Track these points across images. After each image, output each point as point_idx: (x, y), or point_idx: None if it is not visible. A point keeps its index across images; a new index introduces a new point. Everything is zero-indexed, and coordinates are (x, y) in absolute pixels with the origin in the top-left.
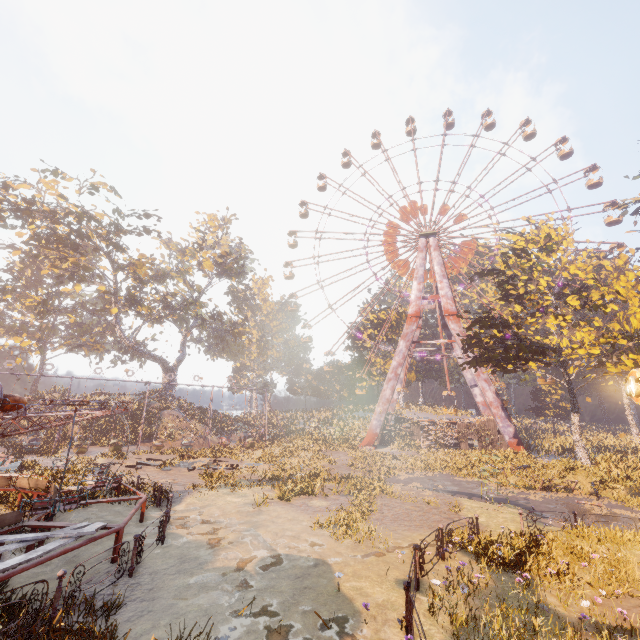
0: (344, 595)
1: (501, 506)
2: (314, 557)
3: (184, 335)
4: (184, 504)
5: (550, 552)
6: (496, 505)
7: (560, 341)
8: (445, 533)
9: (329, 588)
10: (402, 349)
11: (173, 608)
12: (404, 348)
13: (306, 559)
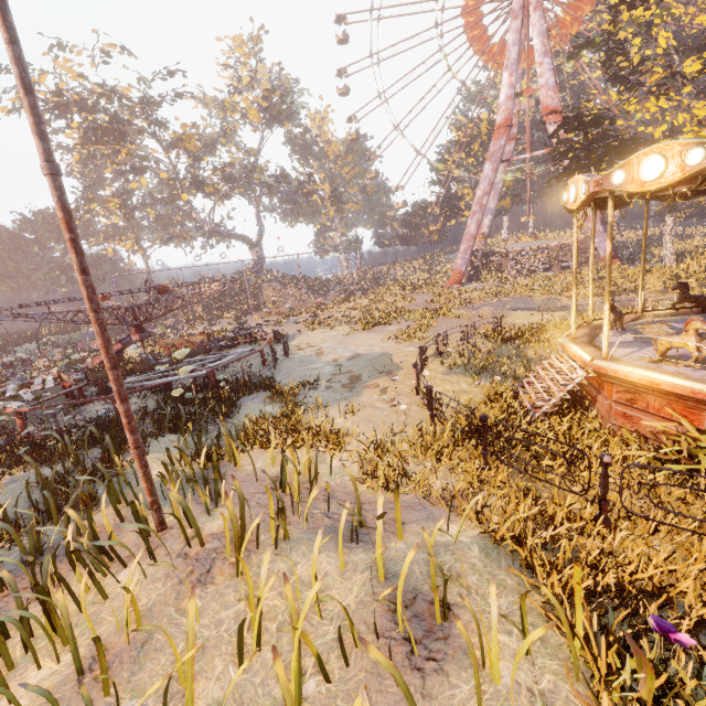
0: (395, 363)
1: (551, 312)
2: (381, 353)
3: (256, 207)
4: (297, 341)
5: (547, 330)
6: (546, 312)
7: (672, 126)
8: (470, 328)
9: (387, 362)
10: (488, 174)
11: (301, 376)
12: (490, 172)
13: (376, 354)
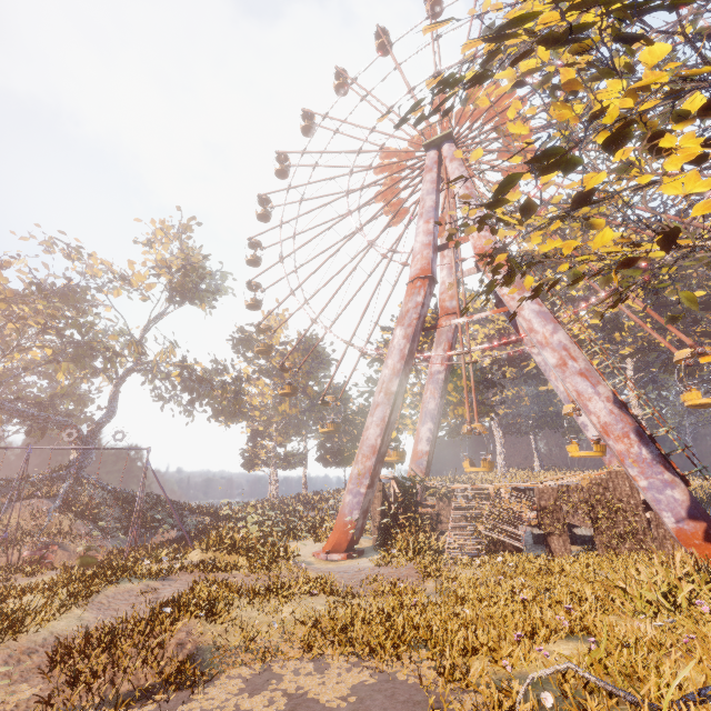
0: None
1: None
2: None
3: (113, 385)
4: None
5: None
6: None
7: None
8: None
9: None
10: (398, 342)
11: None
12: (402, 340)
13: None
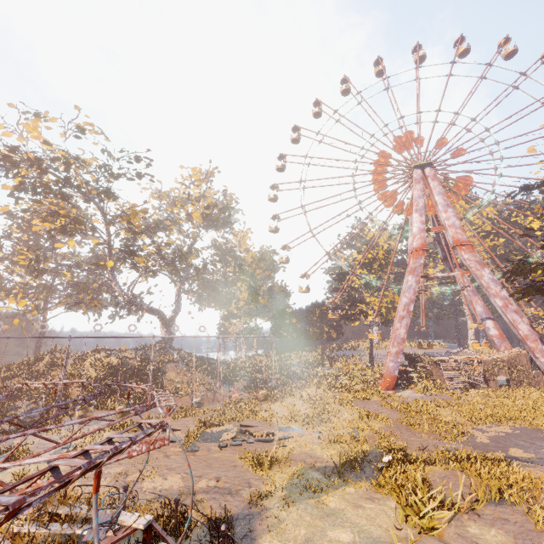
0: None
1: None
2: None
3: (178, 287)
4: None
5: None
6: None
7: None
8: None
9: None
10: (412, 284)
11: None
12: (414, 283)
13: None
